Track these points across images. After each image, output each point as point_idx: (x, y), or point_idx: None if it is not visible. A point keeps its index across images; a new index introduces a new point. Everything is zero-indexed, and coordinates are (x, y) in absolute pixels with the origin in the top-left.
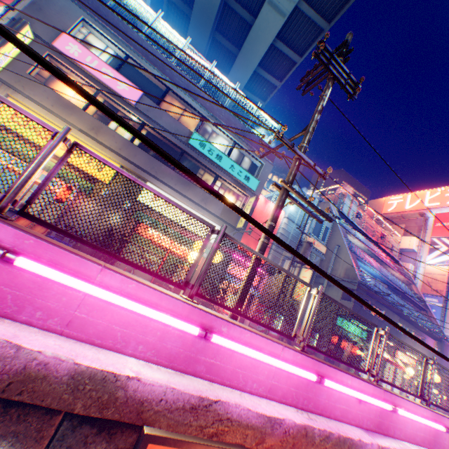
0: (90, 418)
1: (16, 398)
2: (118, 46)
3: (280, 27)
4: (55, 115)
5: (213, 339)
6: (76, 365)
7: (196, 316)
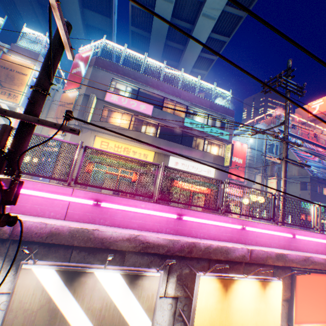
0: (278, 267)
1: (267, 263)
2: (132, 85)
3: (212, 27)
4: (117, 137)
5: (296, 237)
6: (275, 252)
7: (285, 230)
